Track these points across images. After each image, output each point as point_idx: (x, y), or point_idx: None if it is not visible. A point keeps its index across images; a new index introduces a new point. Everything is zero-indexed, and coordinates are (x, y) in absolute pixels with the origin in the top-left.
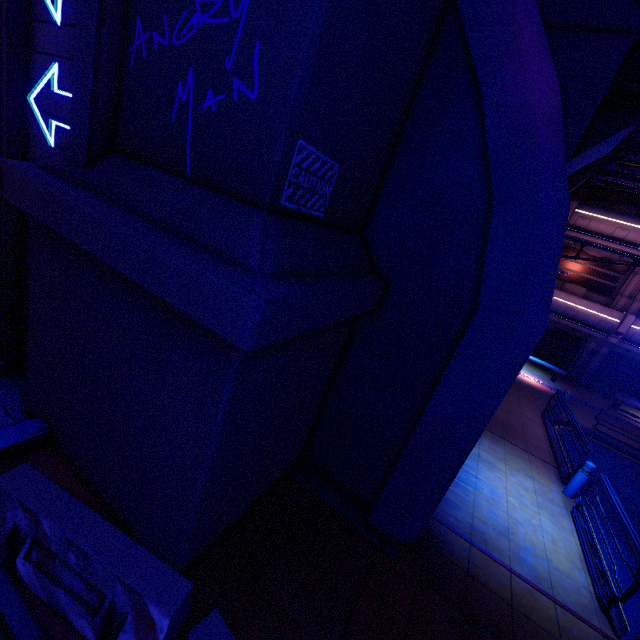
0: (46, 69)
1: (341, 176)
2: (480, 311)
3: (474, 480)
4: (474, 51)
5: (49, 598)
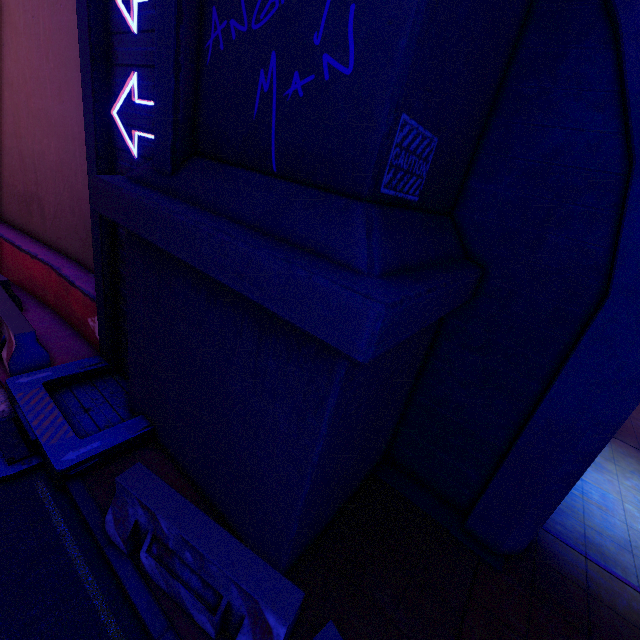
0: (126, 81)
1: (438, 151)
2: (614, 297)
3: (579, 483)
4: None
5: (171, 591)
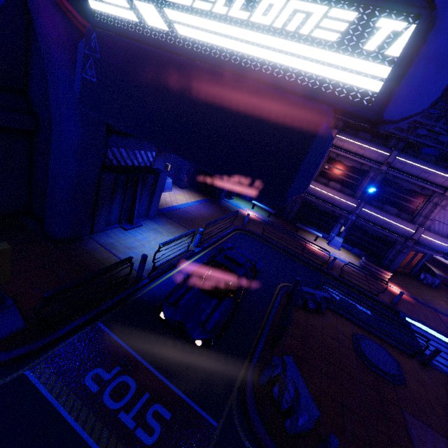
0: None
1: None
2: (53, 125)
3: (138, 234)
4: (30, 9)
5: None
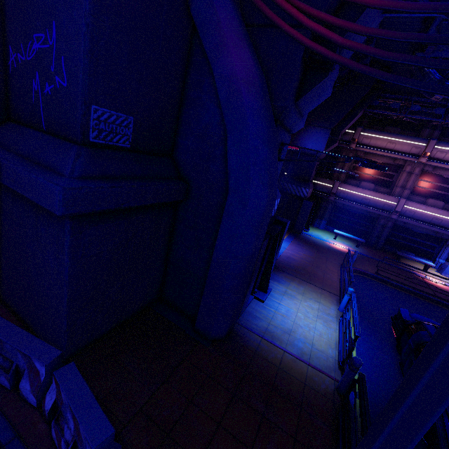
0: None
1: (137, 123)
2: (230, 193)
3: (277, 305)
4: (205, 47)
5: None
